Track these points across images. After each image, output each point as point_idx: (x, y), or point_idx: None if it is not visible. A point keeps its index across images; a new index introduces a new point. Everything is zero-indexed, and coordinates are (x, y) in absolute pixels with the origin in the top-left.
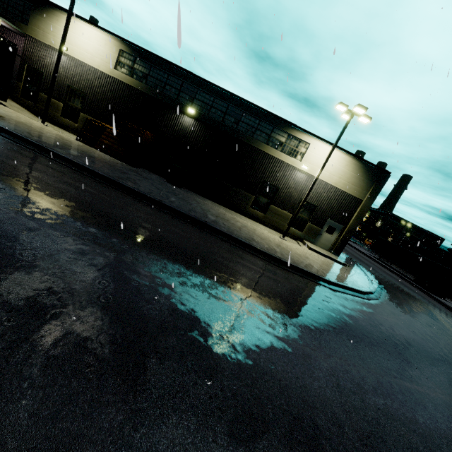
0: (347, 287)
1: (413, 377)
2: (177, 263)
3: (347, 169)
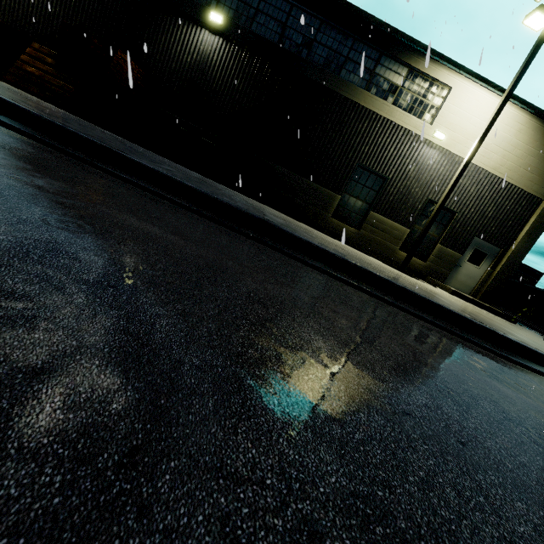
0: None
1: None
2: None
3: (520, 139)
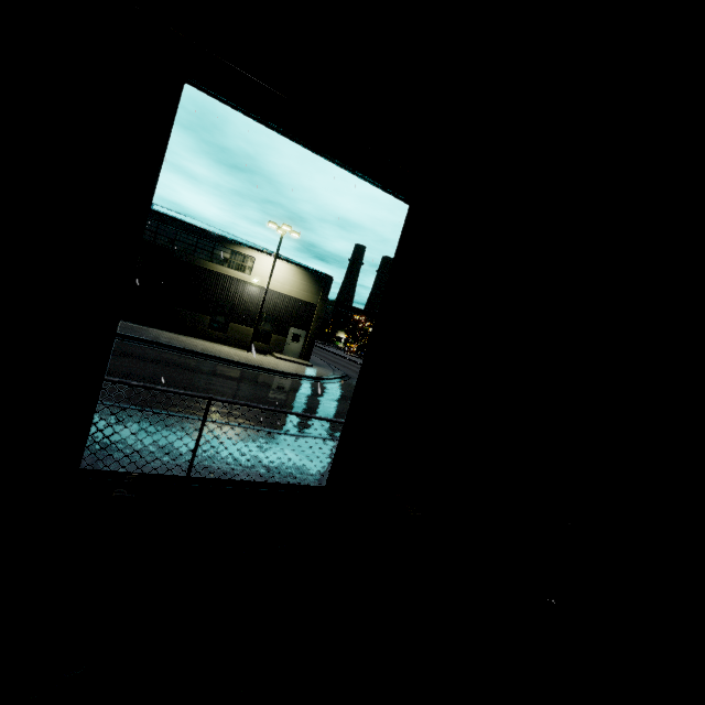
0: (301, 375)
1: (318, 400)
2: (147, 362)
3: (296, 278)
